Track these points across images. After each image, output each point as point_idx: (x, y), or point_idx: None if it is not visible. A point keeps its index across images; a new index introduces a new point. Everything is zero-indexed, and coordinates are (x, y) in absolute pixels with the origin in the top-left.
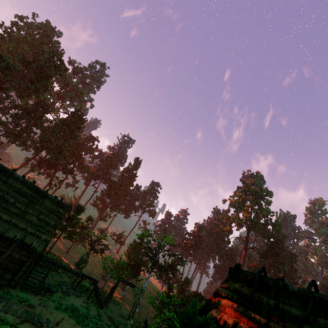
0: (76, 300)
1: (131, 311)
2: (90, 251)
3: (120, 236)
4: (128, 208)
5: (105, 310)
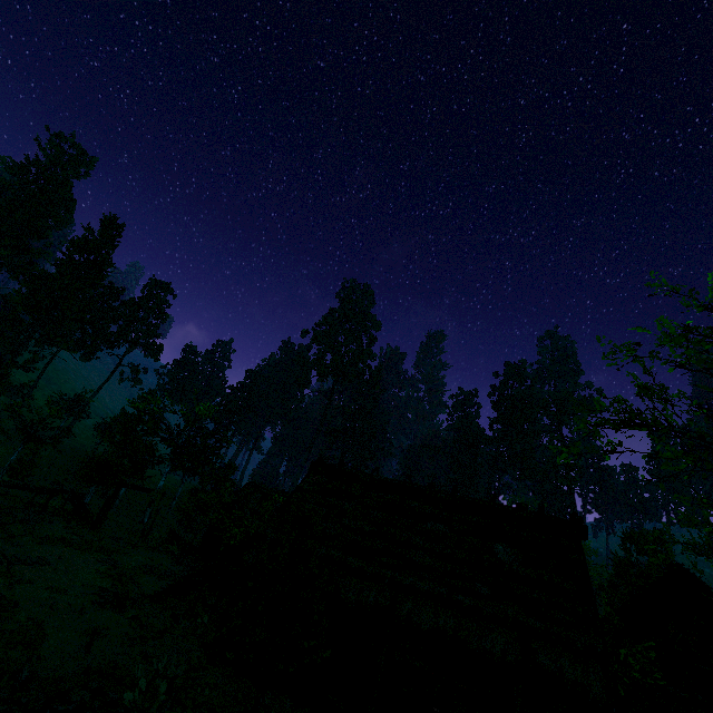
0: (53, 528)
1: (147, 524)
2: (4, 439)
3: (79, 402)
4: (93, 341)
5: (103, 532)
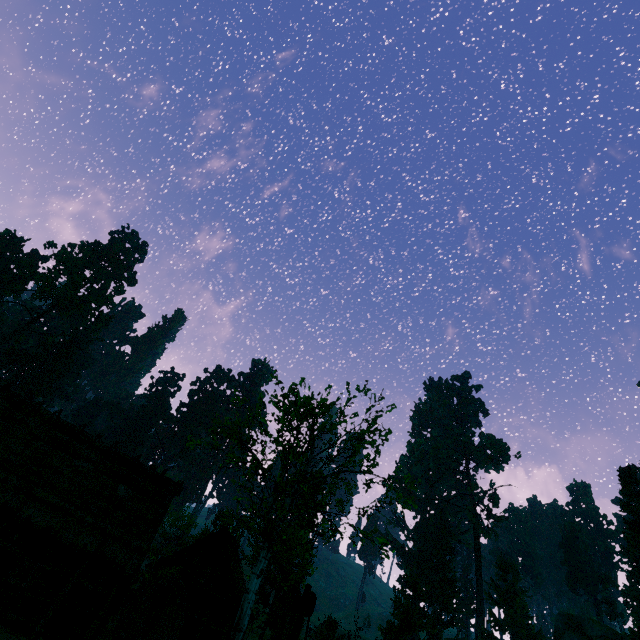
0: None
1: None
2: None
3: None
4: None
5: None
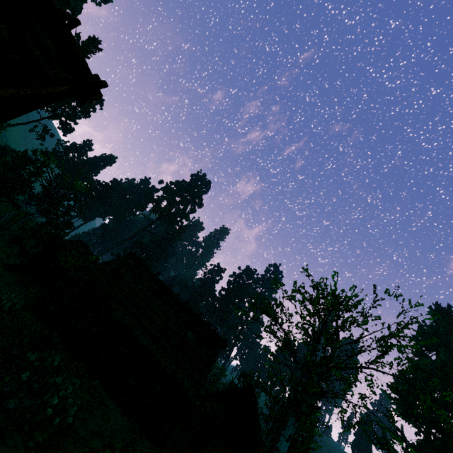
0: None
1: (4, 225)
2: None
3: None
4: None
5: None
